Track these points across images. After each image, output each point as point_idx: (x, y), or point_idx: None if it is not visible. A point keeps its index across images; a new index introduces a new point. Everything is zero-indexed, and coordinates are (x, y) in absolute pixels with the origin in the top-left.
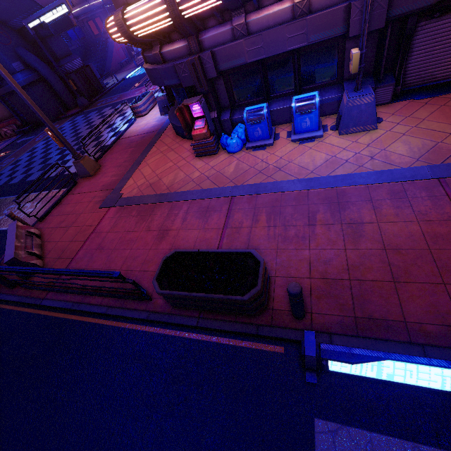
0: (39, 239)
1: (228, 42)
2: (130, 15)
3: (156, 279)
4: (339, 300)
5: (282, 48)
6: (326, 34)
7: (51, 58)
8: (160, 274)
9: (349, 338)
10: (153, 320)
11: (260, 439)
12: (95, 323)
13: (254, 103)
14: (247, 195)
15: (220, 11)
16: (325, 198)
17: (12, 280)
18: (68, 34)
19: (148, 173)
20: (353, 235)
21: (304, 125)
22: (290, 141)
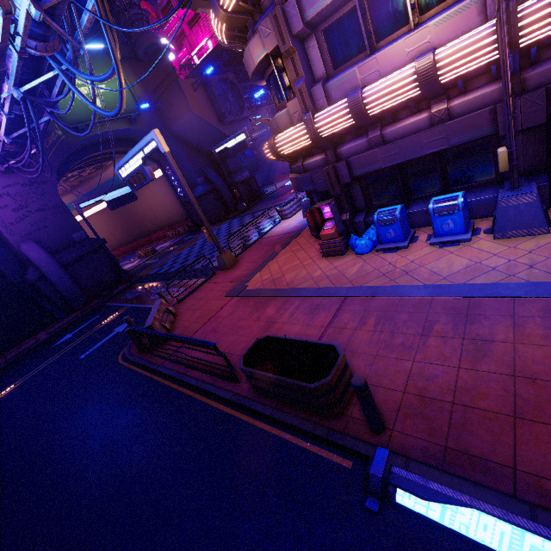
0: (172, 317)
1: (364, 152)
2: (279, 139)
3: (243, 357)
4: (431, 423)
5: (419, 152)
6: (470, 136)
7: (225, 173)
8: (248, 354)
9: (429, 469)
10: (235, 402)
11: (295, 550)
12: (189, 395)
13: (393, 205)
14: (362, 297)
15: (357, 128)
16: (451, 308)
17: (144, 343)
18: (245, 153)
19: (274, 269)
20: (474, 353)
21: (445, 227)
22: (429, 244)
